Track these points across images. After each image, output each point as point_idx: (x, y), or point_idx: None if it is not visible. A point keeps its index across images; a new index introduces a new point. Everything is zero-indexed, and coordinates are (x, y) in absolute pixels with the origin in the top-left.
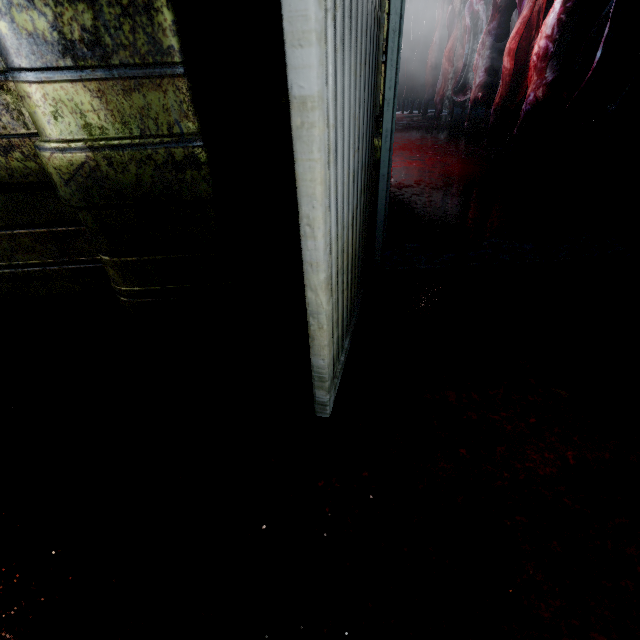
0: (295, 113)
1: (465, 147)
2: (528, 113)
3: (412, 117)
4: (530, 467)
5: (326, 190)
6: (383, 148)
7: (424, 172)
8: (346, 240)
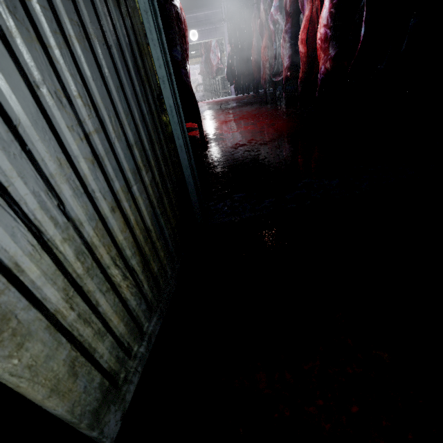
0: None
1: (286, 110)
2: (323, 80)
3: (251, 96)
4: None
5: None
6: (172, 122)
7: (255, 133)
8: (99, 232)
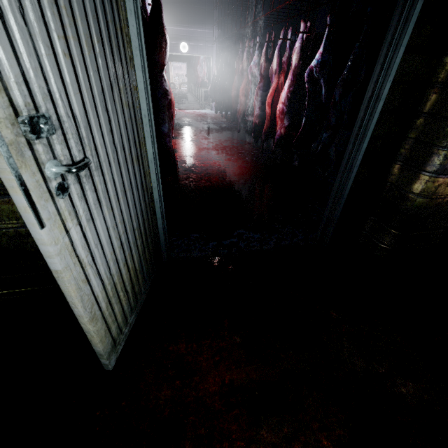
0: (54, 273)
1: (250, 150)
2: (278, 140)
3: (228, 118)
4: (207, 387)
5: (80, 289)
6: (156, 206)
7: (220, 171)
8: (119, 277)
